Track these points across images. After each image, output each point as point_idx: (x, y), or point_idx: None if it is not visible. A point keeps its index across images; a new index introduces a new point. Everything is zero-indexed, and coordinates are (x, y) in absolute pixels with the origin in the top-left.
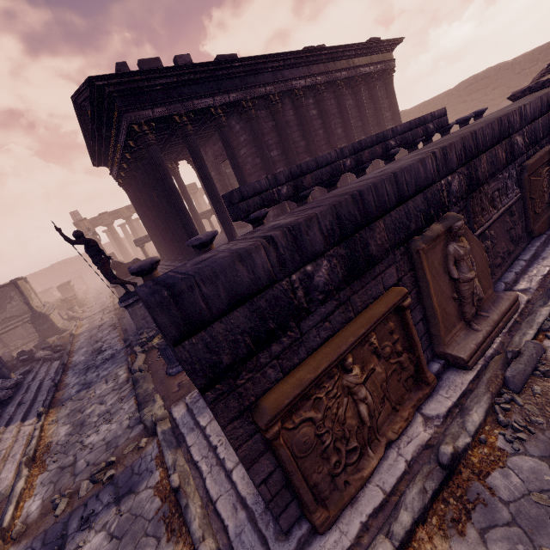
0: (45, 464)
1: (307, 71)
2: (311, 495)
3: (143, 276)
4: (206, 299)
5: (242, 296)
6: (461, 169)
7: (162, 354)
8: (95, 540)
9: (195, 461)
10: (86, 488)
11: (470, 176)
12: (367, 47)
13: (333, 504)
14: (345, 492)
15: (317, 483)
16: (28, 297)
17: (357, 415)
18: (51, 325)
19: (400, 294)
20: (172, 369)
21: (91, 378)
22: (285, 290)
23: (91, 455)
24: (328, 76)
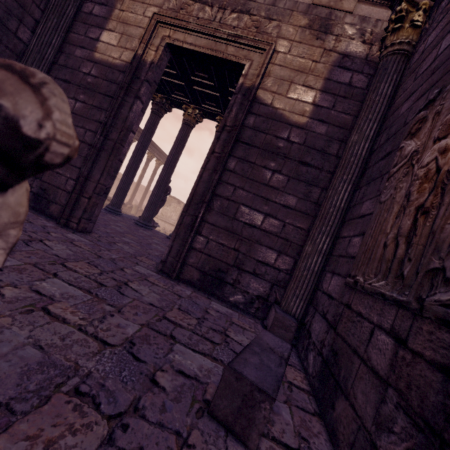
0: None
1: None
2: None
3: None
4: None
5: None
6: None
7: None
8: None
9: None
10: None
11: None
12: None
13: None
14: None
15: None
16: None
17: None
18: None
19: None
20: None
21: None
22: None
23: None
24: None
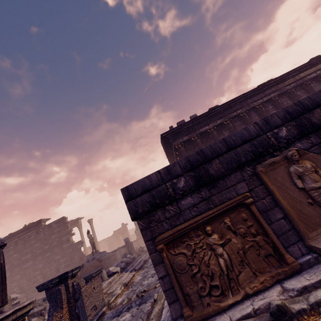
0: (129, 288)
1: (262, 95)
2: (181, 295)
3: None
4: (135, 189)
5: (147, 189)
6: (288, 123)
7: None
8: (127, 315)
9: None
10: (134, 298)
11: (301, 124)
12: (308, 65)
13: (197, 311)
14: (206, 309)
15: (189, 294)
16: None
17: (218, 265)
18: None
19: (241, 195)
20: None
21: None
22: (163, 188)
23: (141, 287)
24: (279, 91)
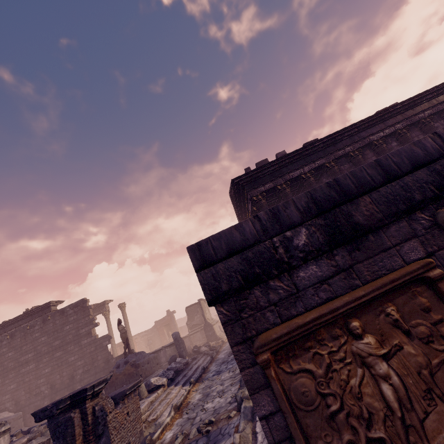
0: (182, 413)
1: (383, 126)
2: None
3: None
4: (214, 249)
5: (236, 249)
6: None
7: None
8: None
9: (256, 432)
10: (193, 433)
11: None
12: None
13: None
14: None
15: None
16: (204, 311)
17: (380, 397)
18: (213, 332)
19: (418, 263)
20: None
21: (222, 368)
22: (268, 248)
23: (204, 414)
24: (408, 121)
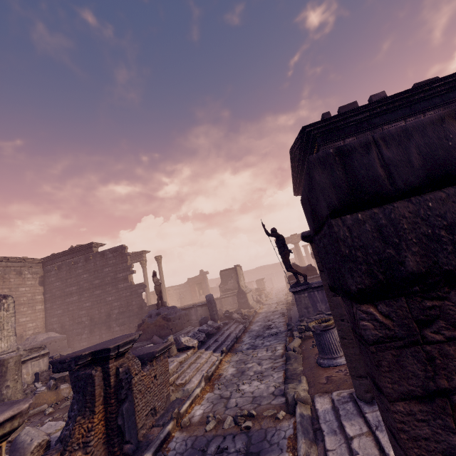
0: (214, 387)
1: None
2: None
3: (312, 242)
4: (387, 164)
5: (455, 170)
6: None
7: (316, 339)
8: None
9: None
10: (229, 423)
11: None
12: None
13: None
14: None
15: None
16: (239, 278)
17: None
18: (246, 300)
19: None
20: (323, 359)
21: (258, 343)
22: None
23: (240, 399)
24: None
